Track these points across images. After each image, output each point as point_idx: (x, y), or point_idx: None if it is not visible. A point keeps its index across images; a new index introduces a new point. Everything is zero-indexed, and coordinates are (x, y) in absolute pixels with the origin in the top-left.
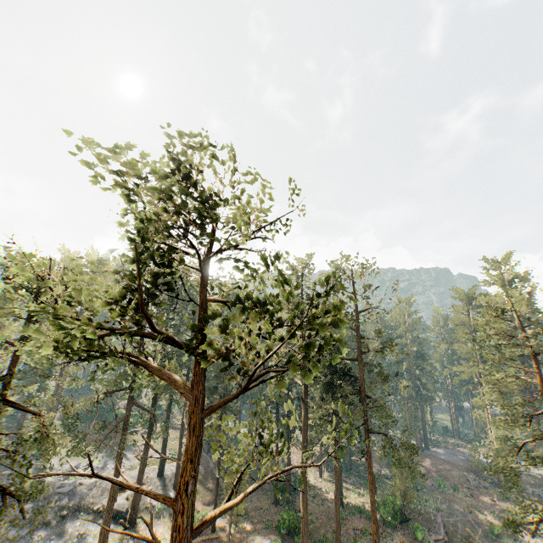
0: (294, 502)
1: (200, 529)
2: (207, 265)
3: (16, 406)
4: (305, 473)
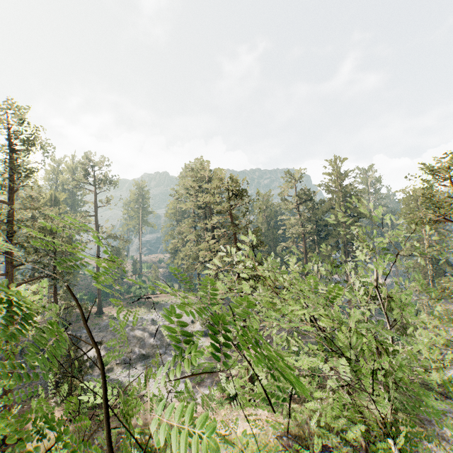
0: None
1: None
2: None
3: None
4: None
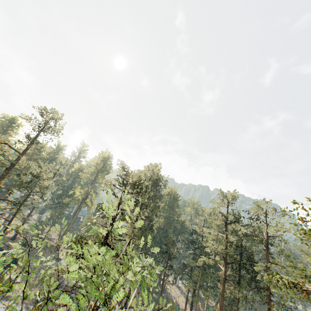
0: None
1: None
2: None
3: (110, 247)
4: None
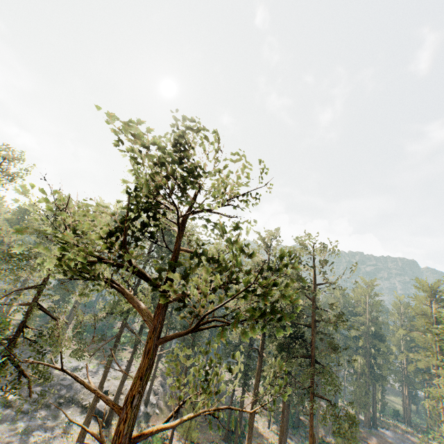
0: (242, 443)
1: (136, 438)
2: (183, 221)
3: (42, 309)
4: (253, 418)
